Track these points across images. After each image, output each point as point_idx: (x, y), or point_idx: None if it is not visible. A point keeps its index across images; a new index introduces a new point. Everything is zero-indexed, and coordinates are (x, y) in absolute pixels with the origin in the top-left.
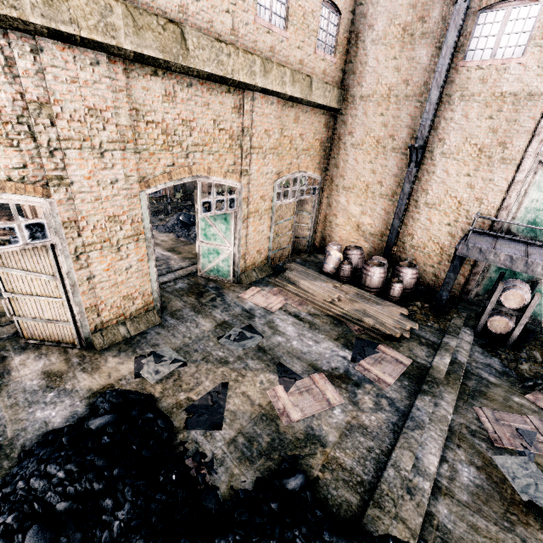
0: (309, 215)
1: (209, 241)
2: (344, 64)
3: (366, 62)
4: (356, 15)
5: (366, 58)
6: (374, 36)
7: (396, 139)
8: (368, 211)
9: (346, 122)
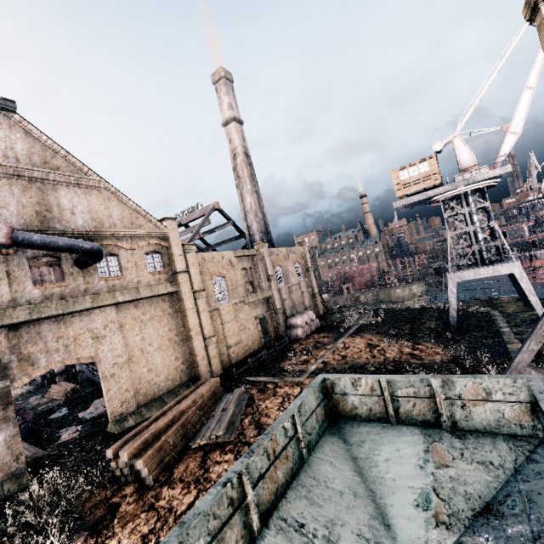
0: None
1: None
2: None
3: None
4: None
5: None
6: None
7: None
8: None
9: None
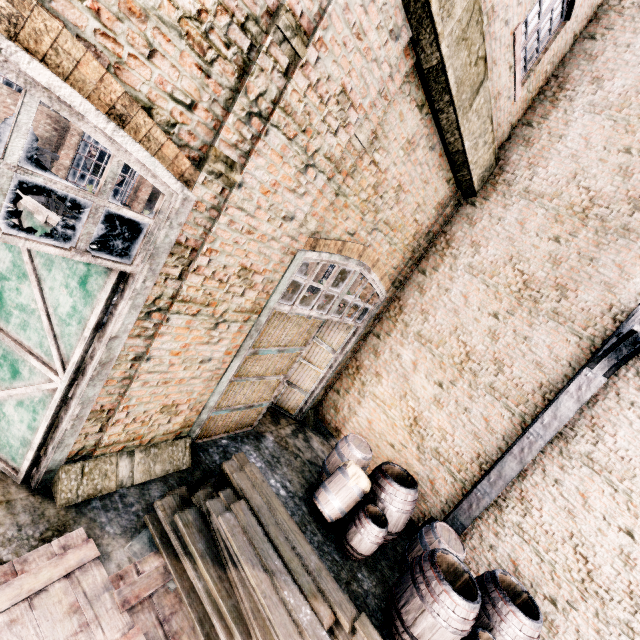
0: (331, 352)
1: (4, 321)
2: (517, 120)
3: (562, 136)
4: (574, 52)
5: (564, 128)
6: (597, 99)
7: (570, 298)
8: (450, 404)
9: (475, 221)
